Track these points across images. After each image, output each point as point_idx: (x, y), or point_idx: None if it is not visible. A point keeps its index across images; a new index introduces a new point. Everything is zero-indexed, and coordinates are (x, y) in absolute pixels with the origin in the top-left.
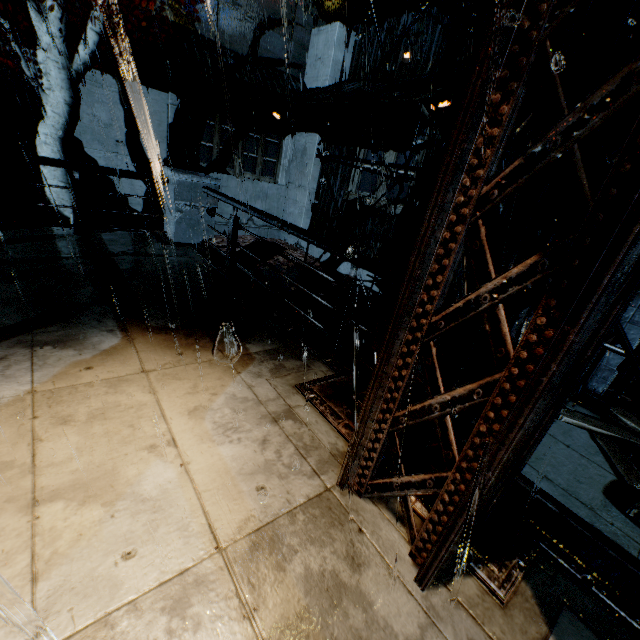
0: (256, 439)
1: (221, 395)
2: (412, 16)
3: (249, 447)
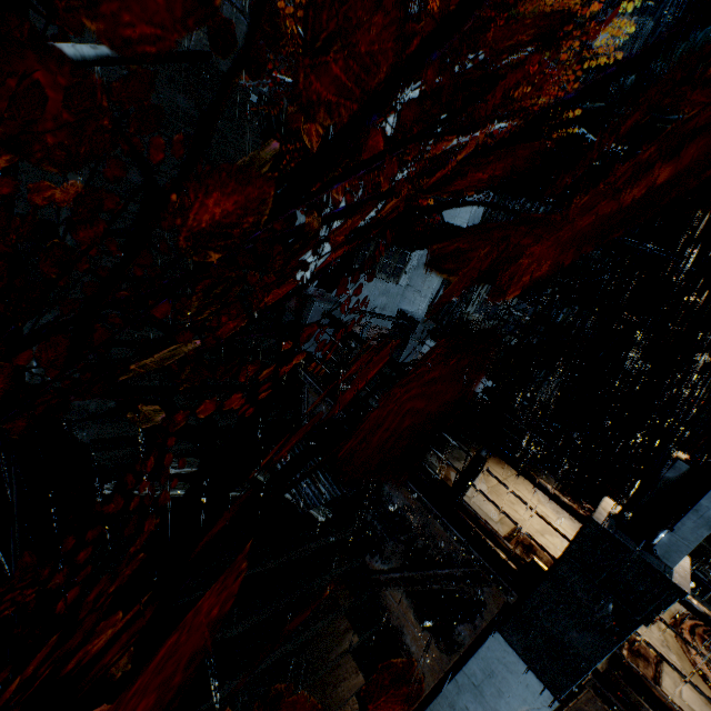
0: (568, 517)
1: (538, 494)
2: (545, 206)
3: (569, 520)
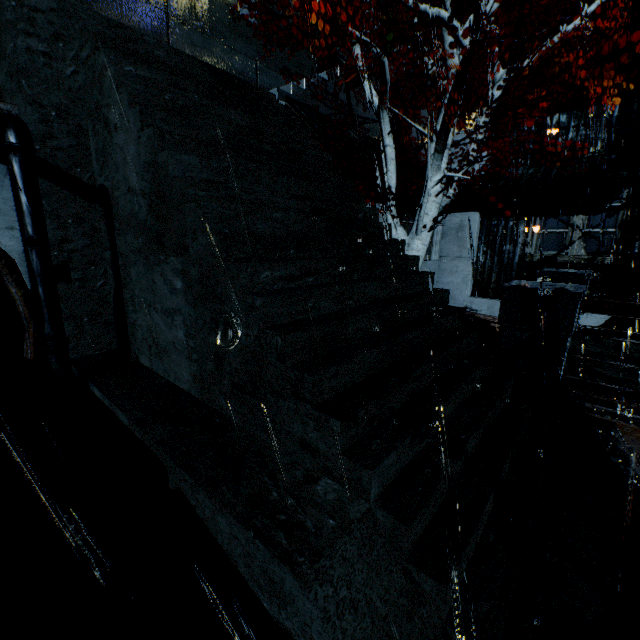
0: None
1: None
2: (566, 114)
3: None
